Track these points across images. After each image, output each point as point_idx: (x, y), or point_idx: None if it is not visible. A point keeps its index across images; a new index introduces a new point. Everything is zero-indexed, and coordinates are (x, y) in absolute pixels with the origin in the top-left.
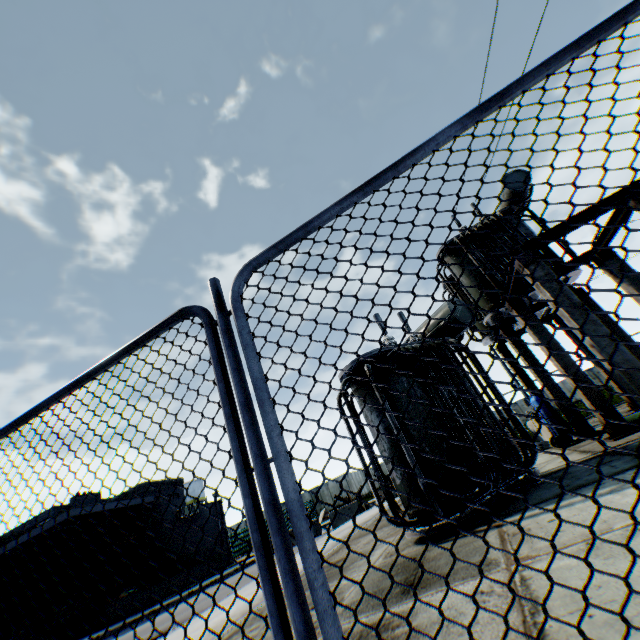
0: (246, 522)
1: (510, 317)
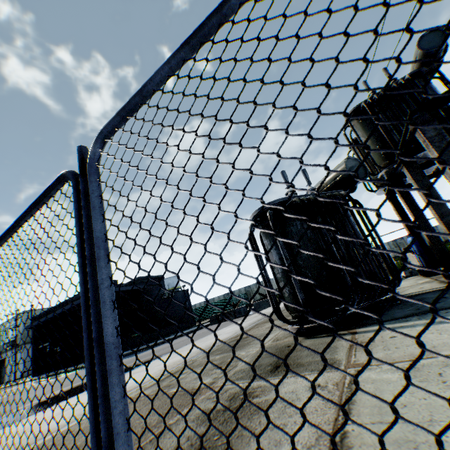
0: (204, 303)
1: (402, 172)
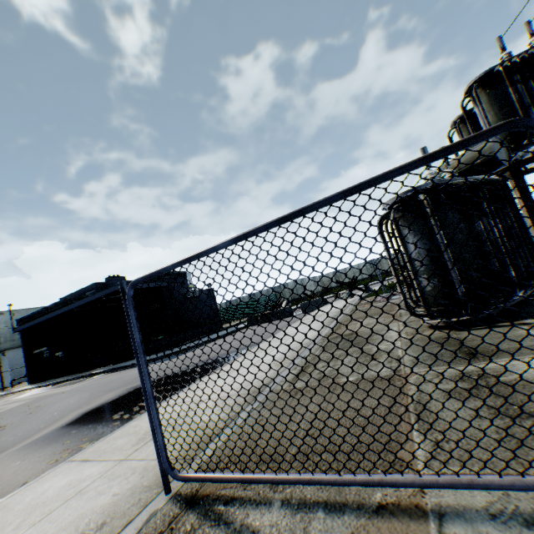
0: (226, 304)
1: (522, 160)
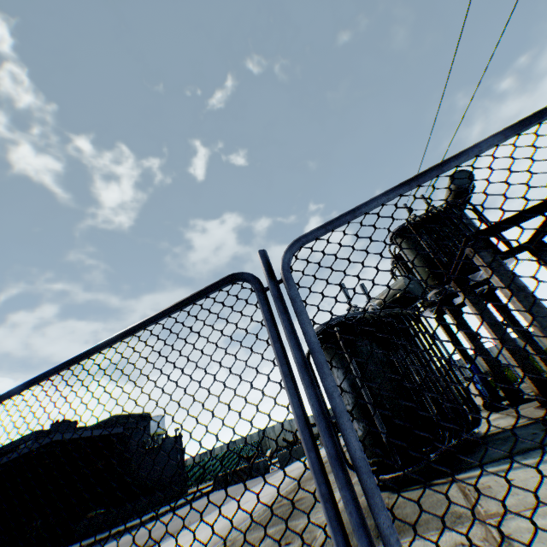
0: (200, 456)
1: (451, 294)
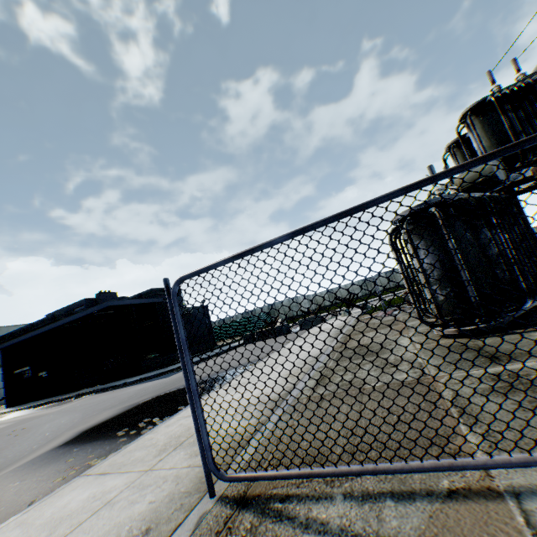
0: (219, 322)
1: (514, 182)
